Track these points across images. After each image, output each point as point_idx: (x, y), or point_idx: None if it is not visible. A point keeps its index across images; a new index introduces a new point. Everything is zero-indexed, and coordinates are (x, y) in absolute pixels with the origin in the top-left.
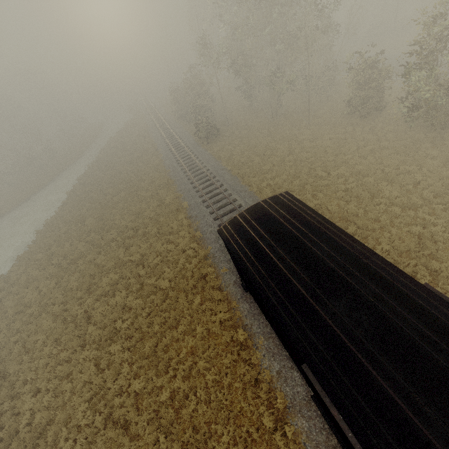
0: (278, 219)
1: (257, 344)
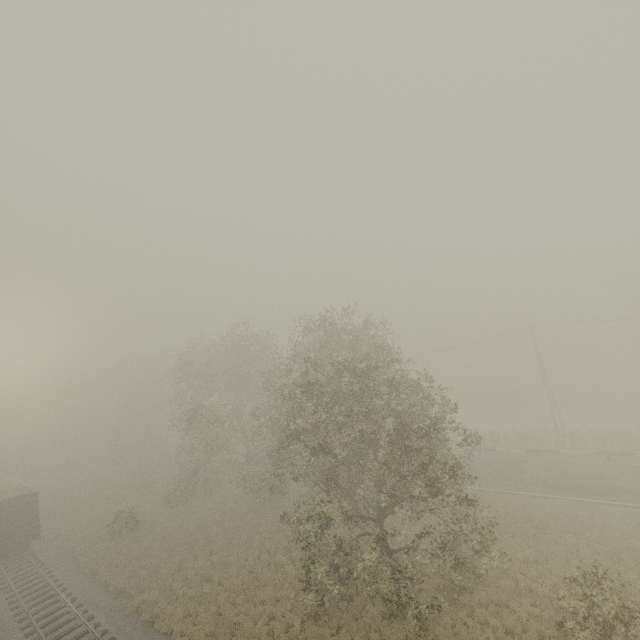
0: None
1: None
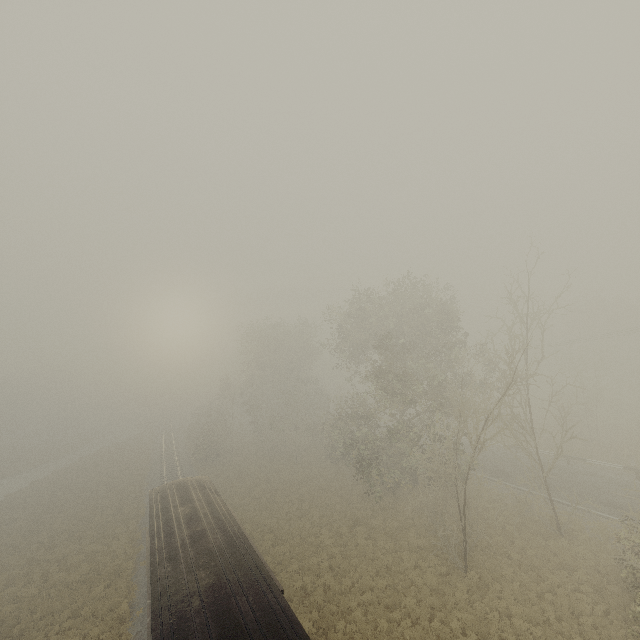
0: (188, 484)
1: (134, 616)
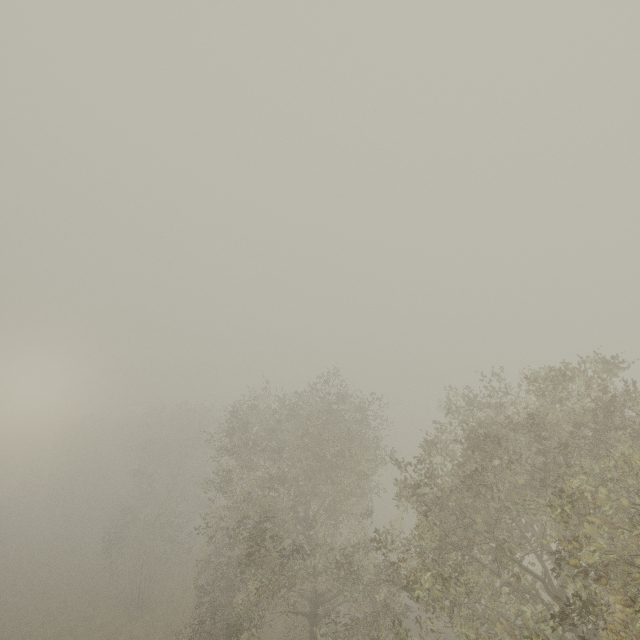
0: None
1: None
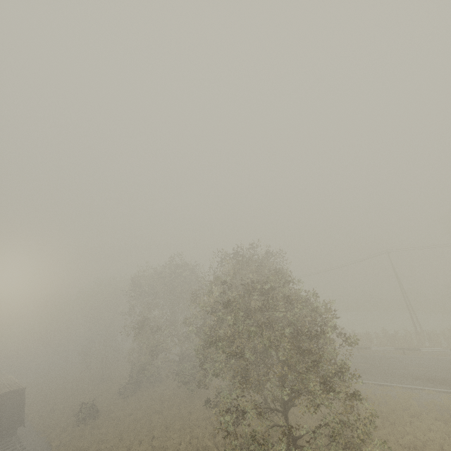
0: None
1: None
